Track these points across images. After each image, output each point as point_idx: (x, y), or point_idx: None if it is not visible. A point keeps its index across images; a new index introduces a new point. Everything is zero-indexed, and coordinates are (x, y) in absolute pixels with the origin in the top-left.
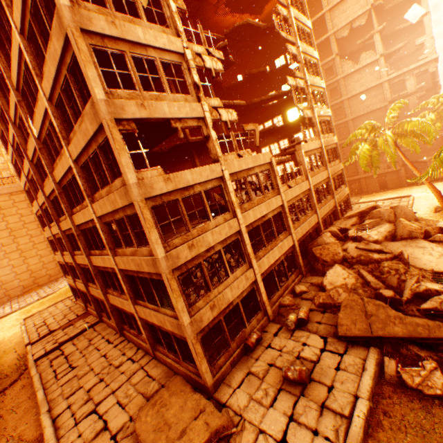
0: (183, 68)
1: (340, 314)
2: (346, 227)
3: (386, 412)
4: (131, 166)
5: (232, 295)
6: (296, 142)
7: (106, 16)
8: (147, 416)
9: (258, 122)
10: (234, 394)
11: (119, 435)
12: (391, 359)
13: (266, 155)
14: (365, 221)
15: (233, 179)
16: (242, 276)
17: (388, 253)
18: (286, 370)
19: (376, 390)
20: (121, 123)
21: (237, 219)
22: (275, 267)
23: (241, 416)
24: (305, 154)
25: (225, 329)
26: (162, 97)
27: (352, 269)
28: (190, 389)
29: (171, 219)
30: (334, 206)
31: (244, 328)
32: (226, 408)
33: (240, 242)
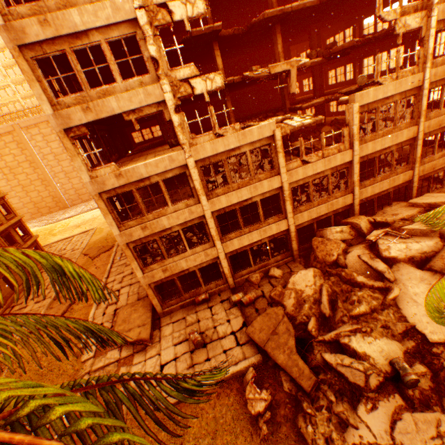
0: (138, 39)
1: (258, 318)
2: (388, 220)
3: (219, 395)
4: (83, 168)
5: (188, 265)
6: (356, 87)
7: (40, 13)
8: (126, 310)
9: (368, 10)
10: (168, 325)
11: (118, 310)
12: (252, 372)
13: (267, 127)
14: (412, 225)
15: (204, 164)
16: (201, 252)
17: (388, 280)
18: (191, 333)
19: (230, 380)
20: (72, 130)
21: (201, 206)
22: (283, 237)
23: (160, 339)
24: (366, 106)
25: (179, 285)
26: (111, 90)
27: (326, 280)
28: (150, 308)
29: (127, 206)
30: (410, 180)
31: (201, 287)
32: (159, 330)
33: (205, 225)
